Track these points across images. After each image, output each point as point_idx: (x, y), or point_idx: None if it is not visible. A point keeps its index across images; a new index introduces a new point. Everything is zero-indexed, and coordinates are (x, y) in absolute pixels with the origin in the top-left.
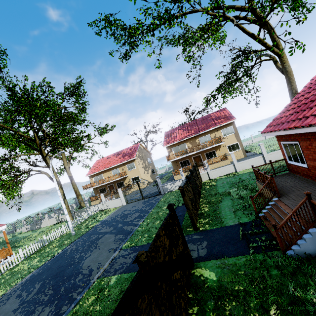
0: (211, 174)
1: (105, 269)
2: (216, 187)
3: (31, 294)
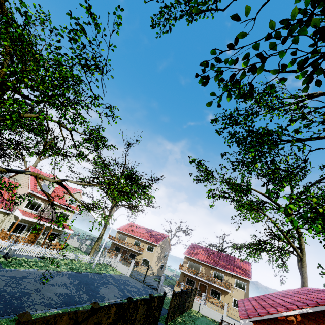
0: (202, 307)
1: (112, 301)
2: (197, 318)
3: (75, 282)
